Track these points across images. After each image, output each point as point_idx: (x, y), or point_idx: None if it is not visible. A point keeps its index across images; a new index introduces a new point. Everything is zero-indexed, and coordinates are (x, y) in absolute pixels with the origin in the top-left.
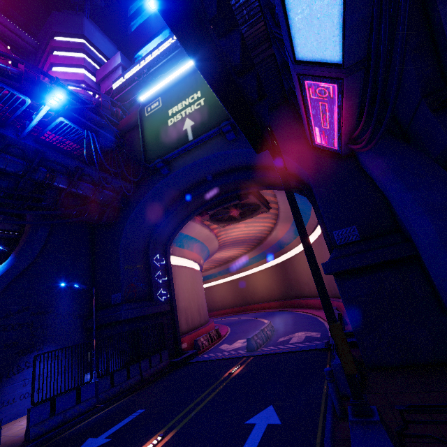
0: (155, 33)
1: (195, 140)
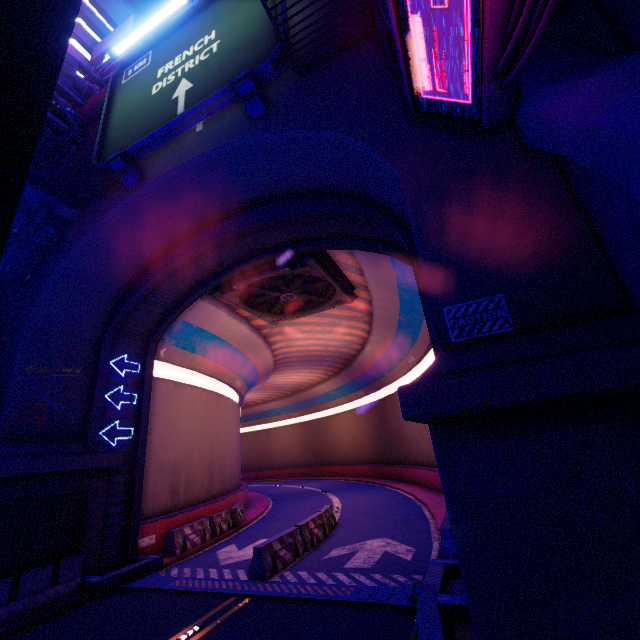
0: None
1: (185, 111)
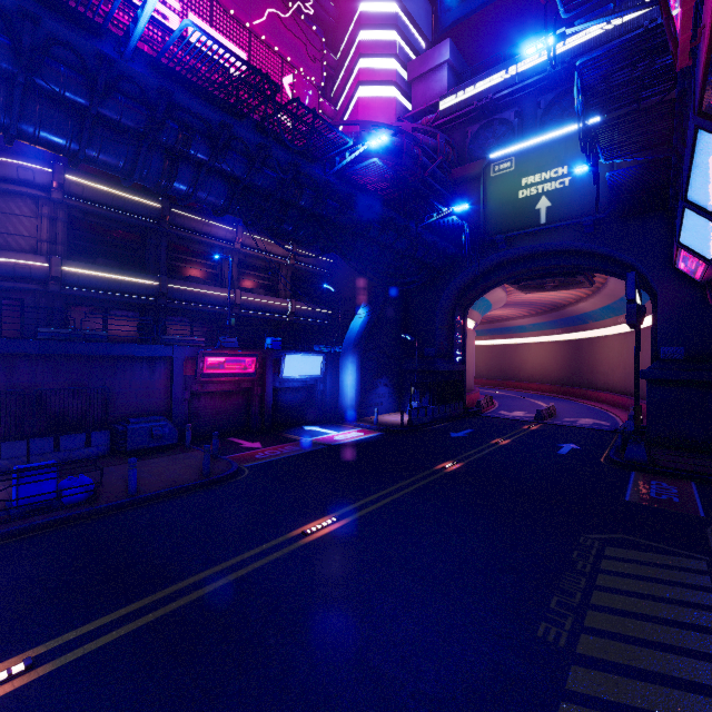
0: None
1: (549, 226)
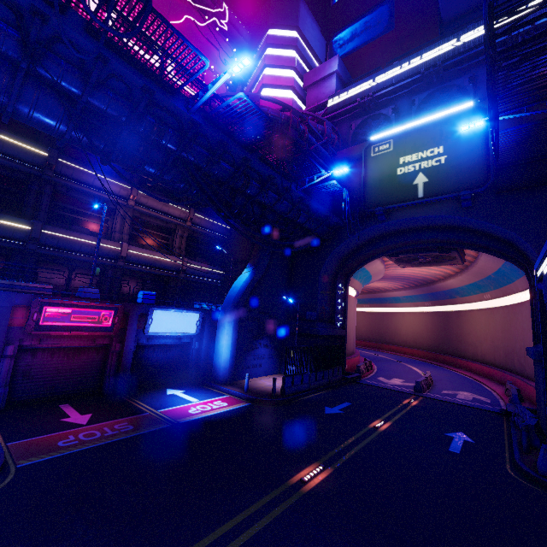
0: (368, 8)
1: (427, 199)
